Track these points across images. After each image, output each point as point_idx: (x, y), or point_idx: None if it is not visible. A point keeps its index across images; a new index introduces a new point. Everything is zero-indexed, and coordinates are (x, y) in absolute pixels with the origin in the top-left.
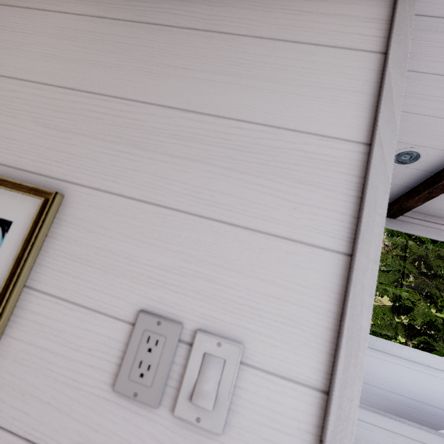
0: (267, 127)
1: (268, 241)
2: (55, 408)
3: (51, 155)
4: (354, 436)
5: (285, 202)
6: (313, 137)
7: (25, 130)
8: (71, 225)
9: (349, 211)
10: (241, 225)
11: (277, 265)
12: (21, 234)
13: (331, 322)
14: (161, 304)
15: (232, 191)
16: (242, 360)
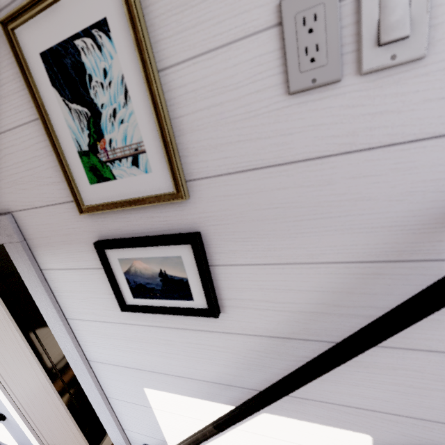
0: None
1: None
2: (246, 141)
3: None
4: None
5: None
6: None
7: None
8: None
9: None
10: None
11: None
12: (121, 22)
13: None
14: None
15: None
16: None
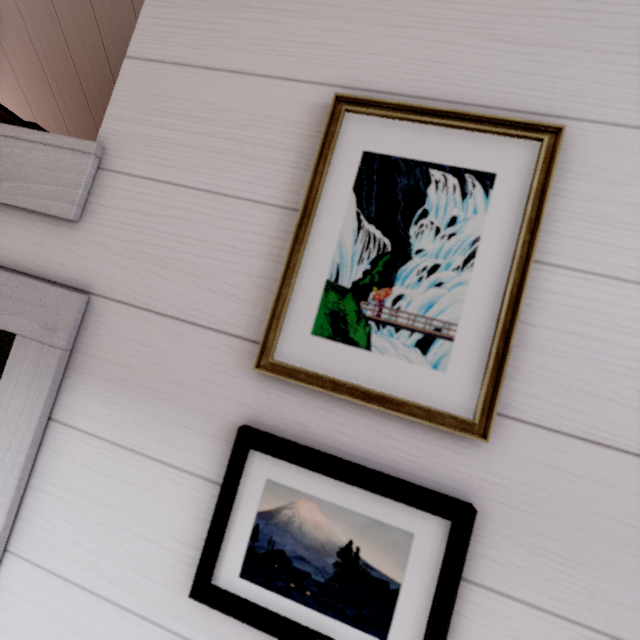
0: None
1: None
2: (623, 405)
3: (517, 80)
4: None
5: None
6: None
7: (461, 48)
8: (581, 177)
9: None
10: None
11: None
12: (516, 189)
13: None
14: None
15: None
16: None
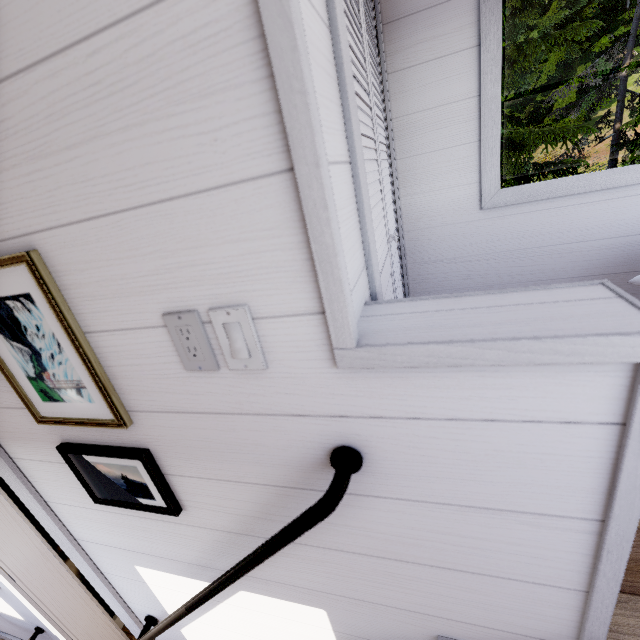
0: (119, 25)
1: (213, 198)
2: (166, 393)
3: None
4: (353, 335)
5: (202, 138)
6: (177, 0)
7: None
8: (66, 273)
9: (271, 107)
10: (181, 195)
11: (234, 220)
12: (44, 299)
13: (306, 253)
14: (173, 303)
15: (148, 157)
16: (253, 317)
